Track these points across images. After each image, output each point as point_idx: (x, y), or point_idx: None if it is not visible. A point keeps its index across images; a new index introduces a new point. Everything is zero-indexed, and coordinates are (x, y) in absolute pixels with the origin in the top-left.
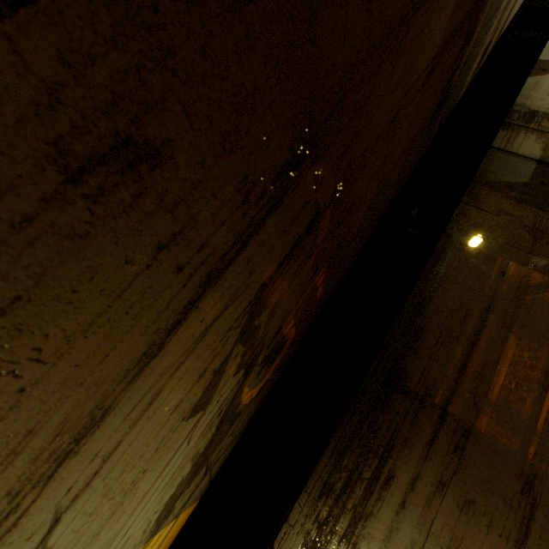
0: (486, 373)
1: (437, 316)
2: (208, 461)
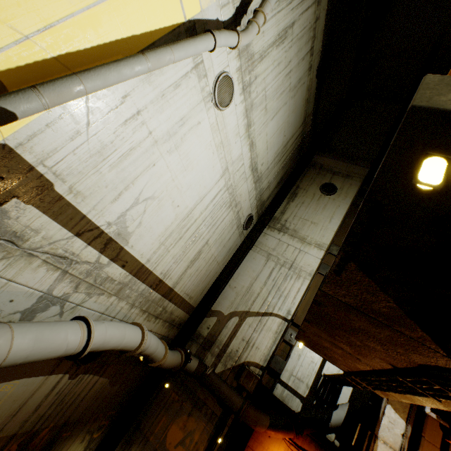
0: (157, 425)
1: (153, 408)
2: (89, 447)
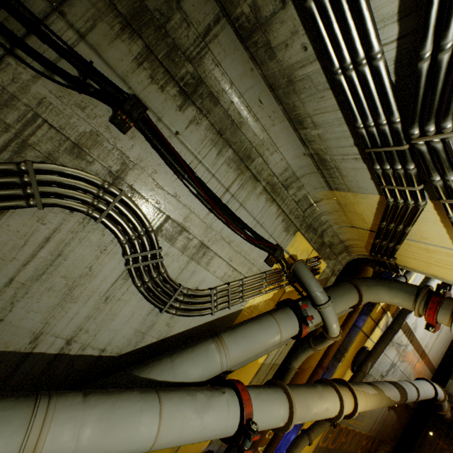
0: None
1: (423, 449)
2: None
